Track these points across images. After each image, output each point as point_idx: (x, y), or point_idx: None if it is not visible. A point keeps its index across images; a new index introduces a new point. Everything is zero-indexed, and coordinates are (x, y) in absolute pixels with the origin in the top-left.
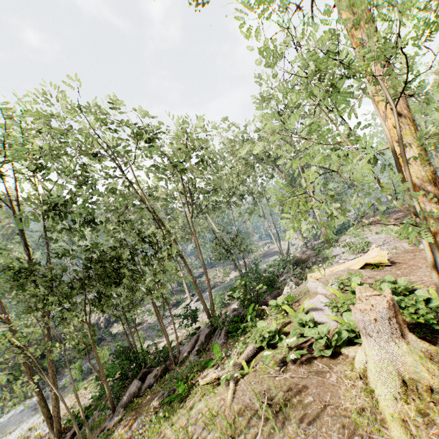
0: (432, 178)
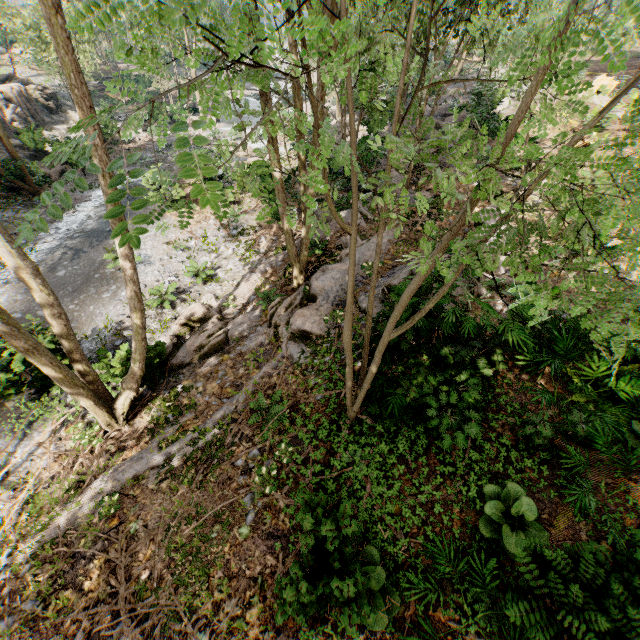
0: None
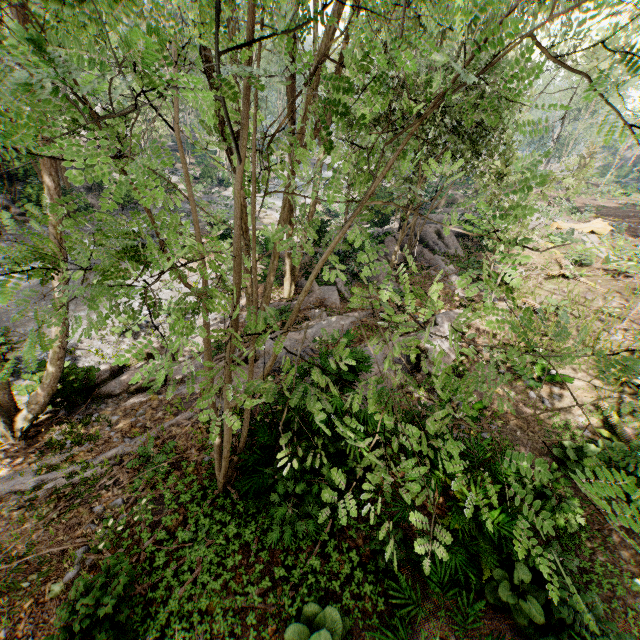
0: None
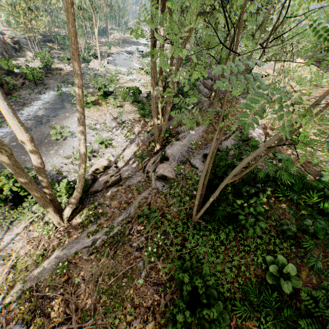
0: None
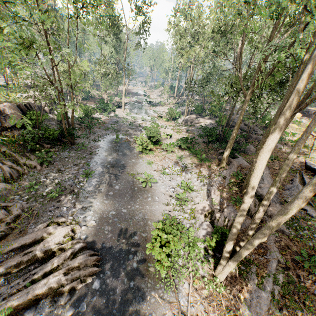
0: None
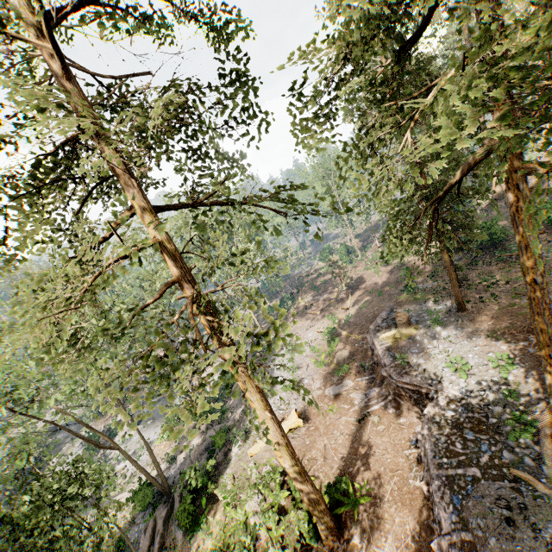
0: (300, 473)
